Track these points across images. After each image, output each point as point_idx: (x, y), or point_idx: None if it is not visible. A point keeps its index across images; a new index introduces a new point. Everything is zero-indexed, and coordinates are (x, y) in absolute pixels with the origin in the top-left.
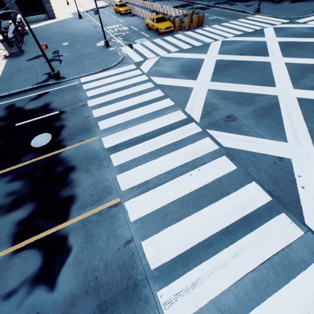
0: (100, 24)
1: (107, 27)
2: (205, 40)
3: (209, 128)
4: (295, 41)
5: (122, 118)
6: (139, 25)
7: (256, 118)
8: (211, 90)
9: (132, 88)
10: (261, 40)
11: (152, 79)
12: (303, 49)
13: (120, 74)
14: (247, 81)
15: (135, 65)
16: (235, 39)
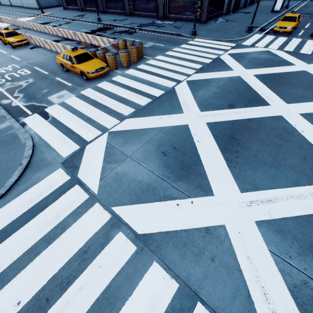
0: None
1: None
2: (163, 83)
3: None
4: (270, 73)
5: None
6: (47, 63)
7: None
8: (263, 223)
9: (81, 280)
10: (234, 75)
11: (122, 217)
12: (293, 84)
13: (33, 214)
14: (295, 171)
15: (66, 171)
16: (202, 78)
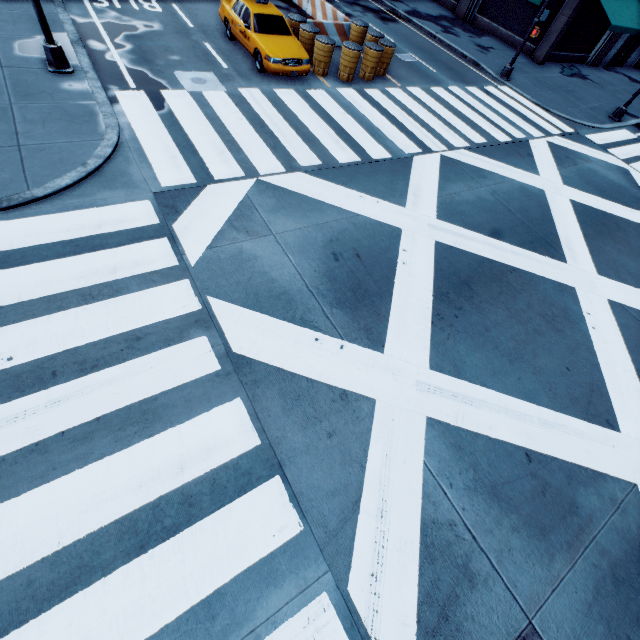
0: None
1: None
2: (398, 141)
3: None
4: (604, 210)
5: None
6: (200, 7)
7: None
8: (439, 426)
9: (115, 372)
10: (534, 184)
11: (217, 317)
12: (630, 248)
13: (77, 250)
14: (538, 380)
15: (156, 209)
16: (474, 163)
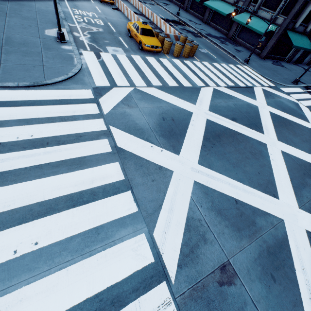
0: (67, 1)
1: (76, 10)
2: (195, 80)
3: (191, 308)
4: (284, 117)
5: (12, 245)
6: (119, 25)
7: (264, 281)
8: (199, 184)
9: (71, 146)
10: (253, 103)
11: (112, 133)
12: (294, 132)
13: (61, 103)
14: (244, 175)
15: (93, 93)
16: (228, 92)
